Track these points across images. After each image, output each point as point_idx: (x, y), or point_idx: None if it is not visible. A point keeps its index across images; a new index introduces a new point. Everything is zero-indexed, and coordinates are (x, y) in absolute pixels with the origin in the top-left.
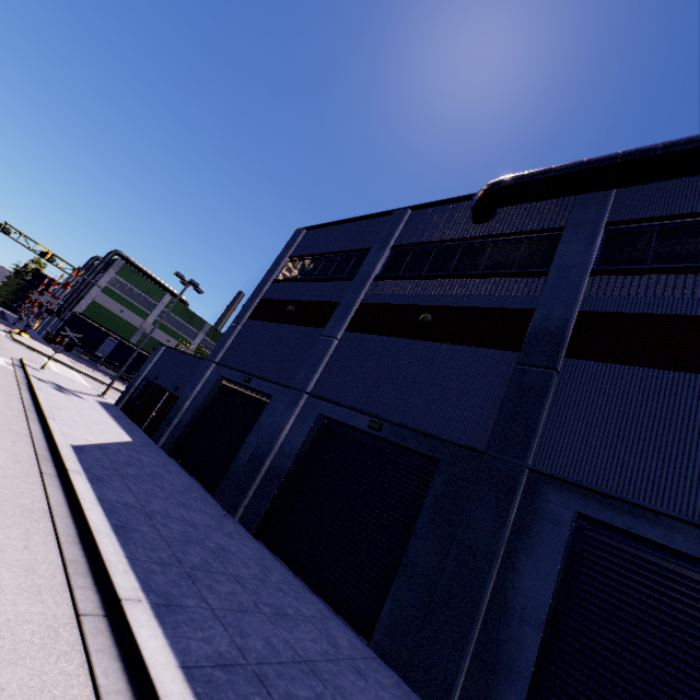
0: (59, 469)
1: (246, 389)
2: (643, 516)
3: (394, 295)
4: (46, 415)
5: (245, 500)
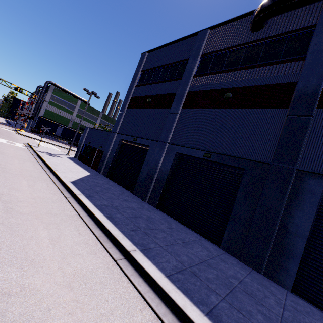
0: (71, 194)
1: (135, 144)
2: None
3: (207, 85)
4: (53, 169)
5: (148, 194)
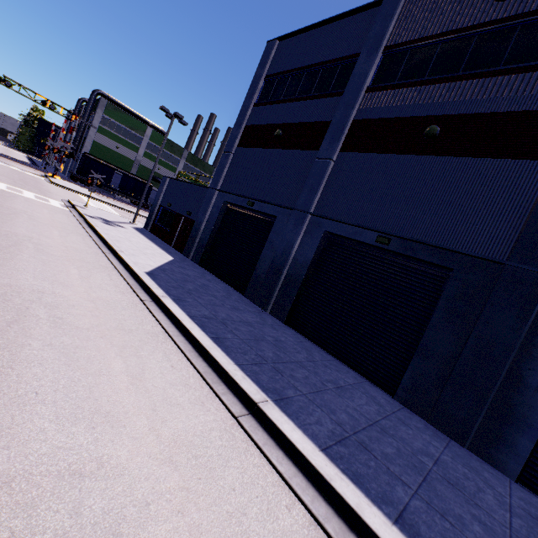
0: (150, 295)
1: (250, 212)
2: None
3: (391, 108)
4: (115, 249)
5: (272, 299)
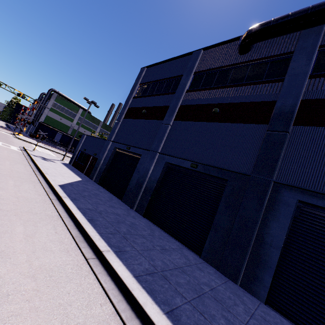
0: (57, 196)
1: (128, 152)
2: None
3: (197, 100)
4: (43, 172)
5: (136, 202)
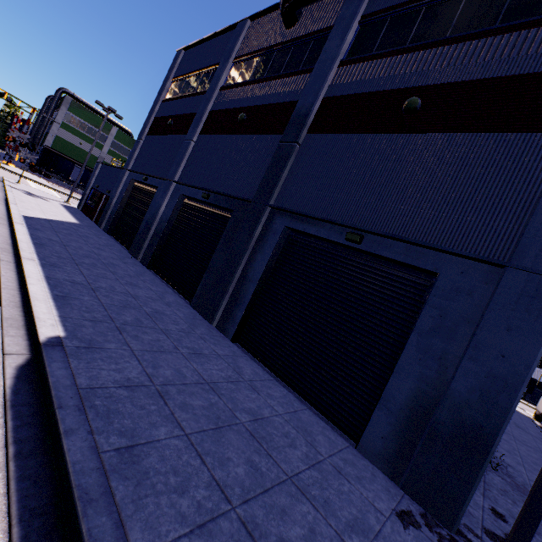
0: (11, 223)
1: (147, 187)
2: (312, 223)
3: (229, 102)
4: (9, 202)
5: (142, 250)
